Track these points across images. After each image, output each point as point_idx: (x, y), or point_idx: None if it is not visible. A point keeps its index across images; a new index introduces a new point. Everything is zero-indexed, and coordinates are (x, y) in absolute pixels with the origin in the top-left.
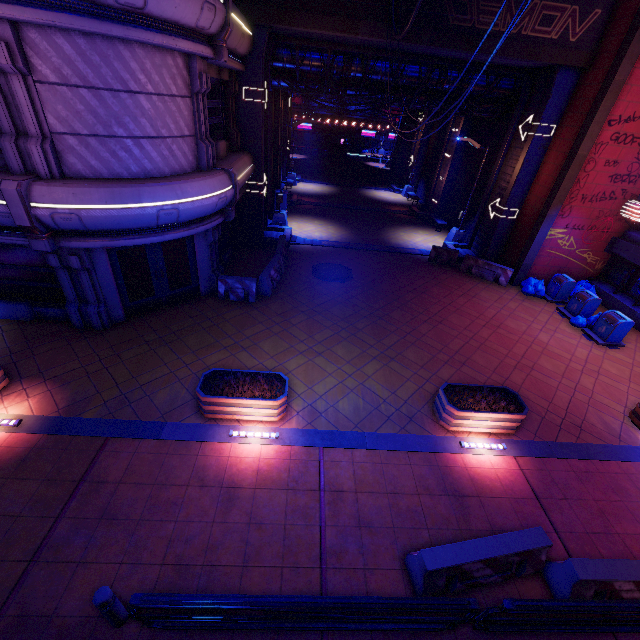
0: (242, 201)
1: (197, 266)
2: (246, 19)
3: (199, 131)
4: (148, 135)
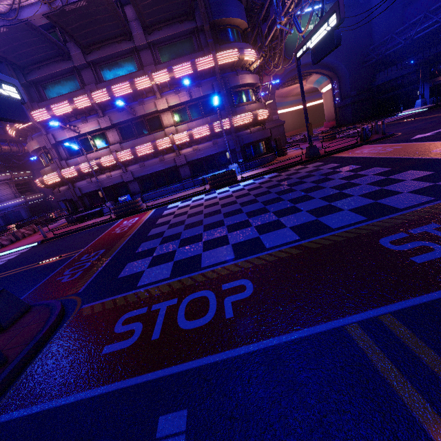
0: (46, 203)
1: (23, 217)
2: (28, 170)
3: (14, 192)
4: (1, 196)
